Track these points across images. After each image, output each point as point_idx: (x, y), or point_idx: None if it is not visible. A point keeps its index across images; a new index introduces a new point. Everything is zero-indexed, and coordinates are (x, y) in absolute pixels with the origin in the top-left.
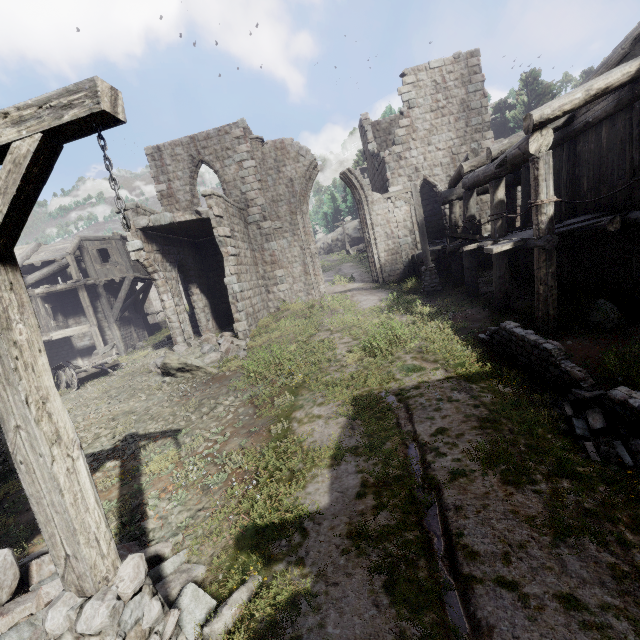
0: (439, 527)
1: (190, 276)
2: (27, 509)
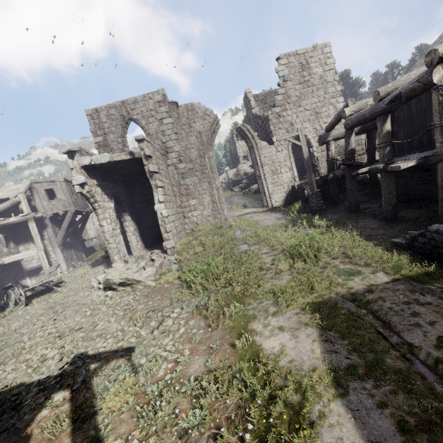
0: None
1: (123, 206)
2: None
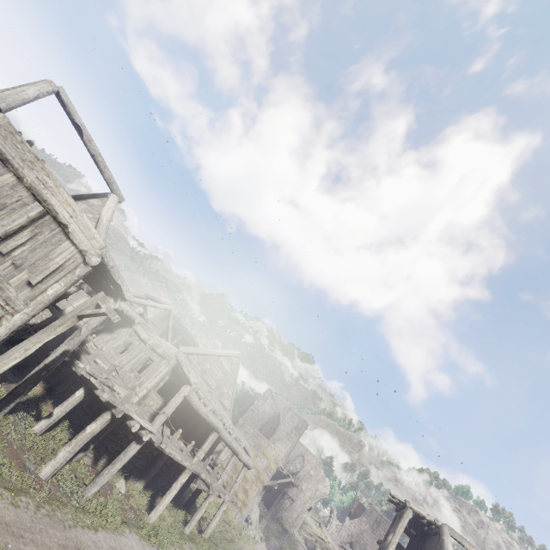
0: None
1: None
2: None
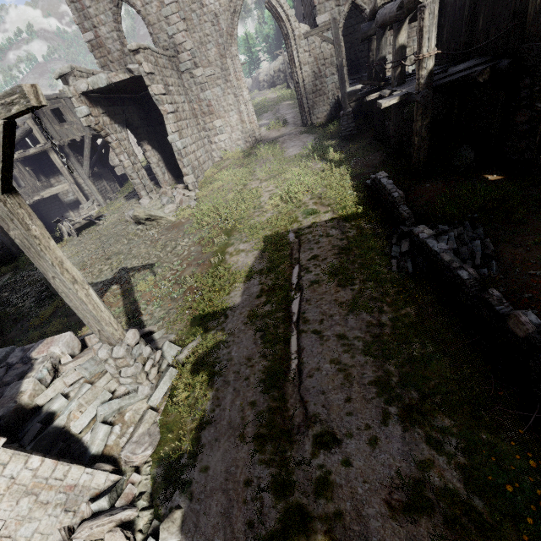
0: (295, 310)
1: (139, 134)
2: (72, 314)
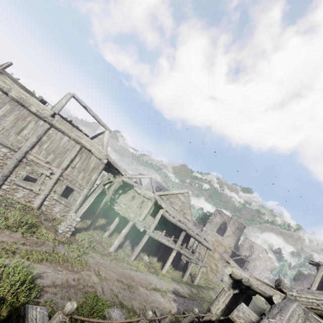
0: None
1: None
2: None
